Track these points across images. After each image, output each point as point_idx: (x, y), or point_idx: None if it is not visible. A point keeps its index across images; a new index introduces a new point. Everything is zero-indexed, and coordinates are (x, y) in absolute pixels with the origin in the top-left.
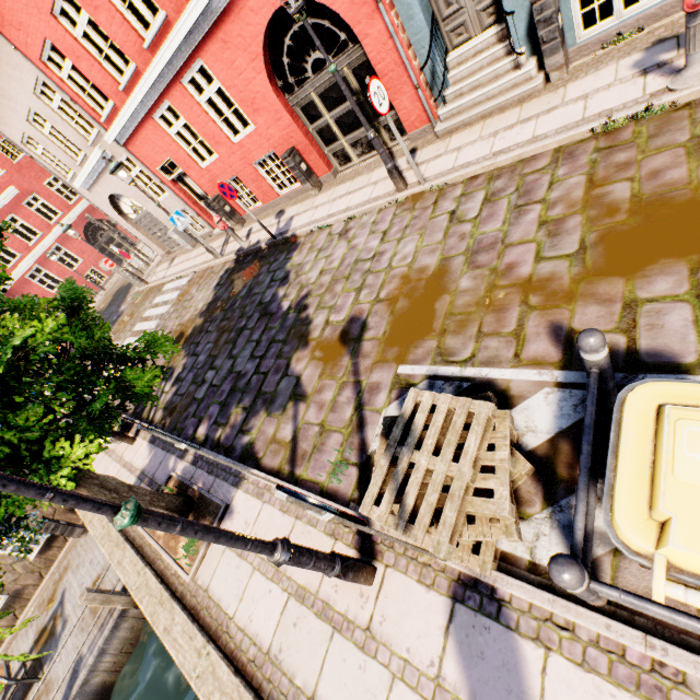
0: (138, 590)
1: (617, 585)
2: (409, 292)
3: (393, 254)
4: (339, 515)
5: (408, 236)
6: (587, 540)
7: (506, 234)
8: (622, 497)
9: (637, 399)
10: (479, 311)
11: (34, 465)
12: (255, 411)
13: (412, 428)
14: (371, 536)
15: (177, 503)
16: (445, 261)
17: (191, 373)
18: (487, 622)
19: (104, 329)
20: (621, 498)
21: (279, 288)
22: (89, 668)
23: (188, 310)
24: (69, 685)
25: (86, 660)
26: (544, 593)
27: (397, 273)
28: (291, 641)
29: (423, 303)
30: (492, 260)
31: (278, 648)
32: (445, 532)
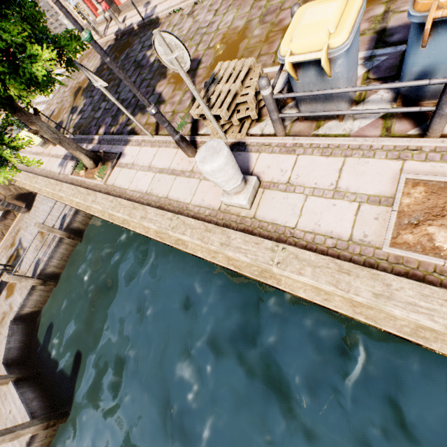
0: (74, 195)
1: (290, 132)
2: (226, 41)
3: (220, 22)
4: (179, 41)
5: (230, 11)
6: (280, 102)
7: (283, 4)
8: (284, 40)
9: (299, 11)
10: (261, 45)
11: (21, 59)
12: (134, 115)
13: (217, 77)
14: (195, 143)
15: (92, 154)
16: (248, 22)
17: (90, 106)
18: (240, 153)
19: (41, 14)
20: (284, 40)
21: (147, 51)
22: (45, 263)
23: (82, 73)
24: (34, 270)
25: (43, 259)
26: (263, 137)
27: (221, 32)
28: (157, 186)
29: (233, 45)
30: (273, 19)
31: (150, 190)
32: (226, 105)
